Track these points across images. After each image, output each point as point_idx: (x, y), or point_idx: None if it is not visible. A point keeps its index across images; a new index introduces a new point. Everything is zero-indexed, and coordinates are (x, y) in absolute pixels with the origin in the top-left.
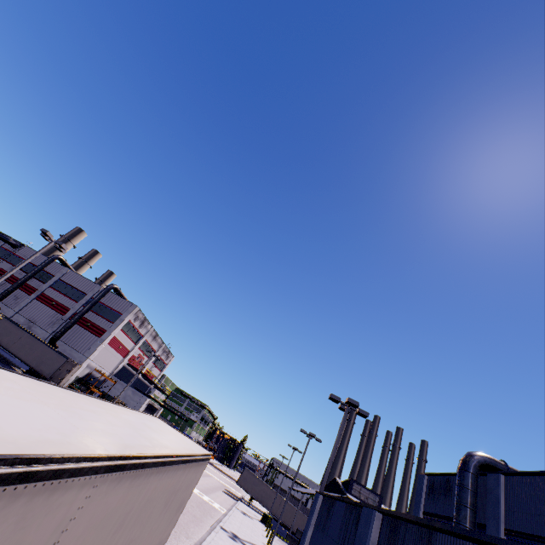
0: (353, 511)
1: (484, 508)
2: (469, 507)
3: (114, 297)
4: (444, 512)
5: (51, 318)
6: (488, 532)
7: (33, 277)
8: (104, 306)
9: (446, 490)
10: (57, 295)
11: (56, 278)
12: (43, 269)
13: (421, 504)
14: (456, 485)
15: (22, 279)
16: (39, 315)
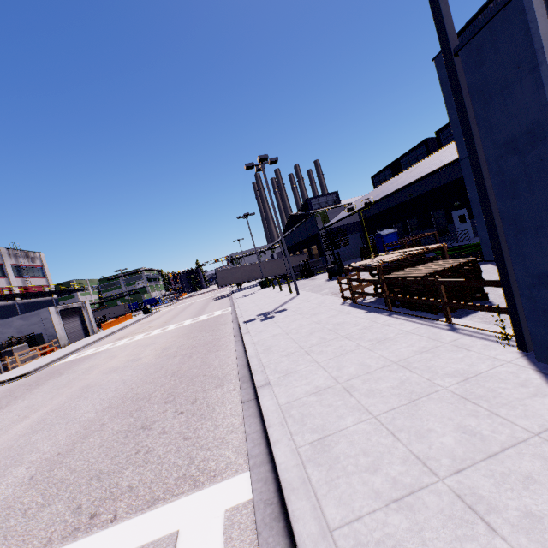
0: None
1: None
2: None
3: None
4: None
5: None
6: None
7: None
8: None
9: None
10: None
11: None
12: None
13: None
14: None
15: None
16: None
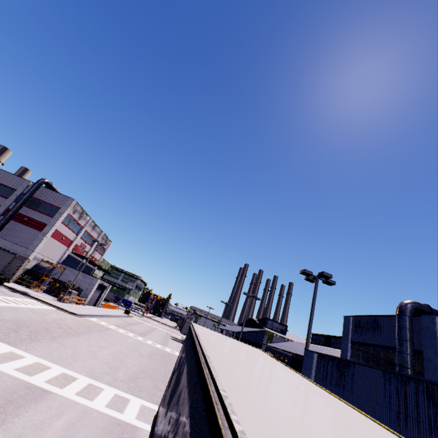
0: (410, 383)
1: (417, 339)
2: (410, 341)
3: (47, 192)
4: (373, 341)
5: None
6: (426, 356)
7: None
8: (38, 201)
9: (374, 327)
10: None
11: None
12: None
13: (349, 336)
14: (397, 326)
15: None
16: None
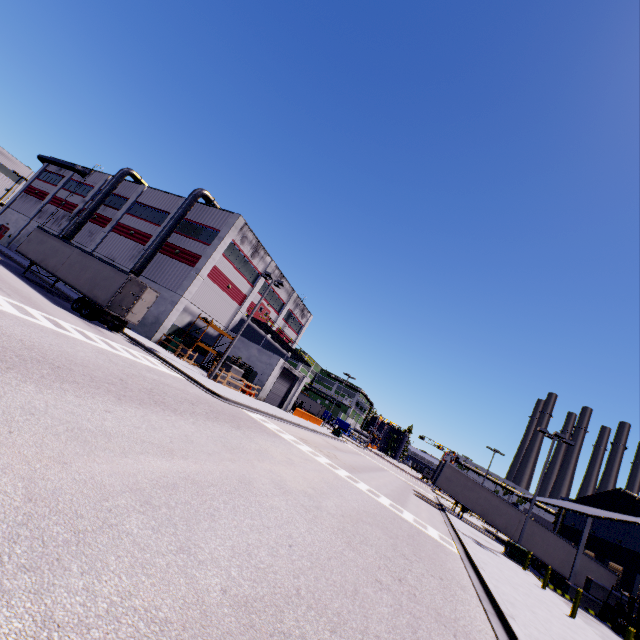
0: None
1: None
2: None
3: (206, 210)
4: None
5: (131, 251)
6: None
7: (106, 205)
8: (195, 226)
9: None
10: (135, 221)
11: (131, 200)
12: (113, 190)
13: None
14: None
15: (90, 206)
16: (118, 250)
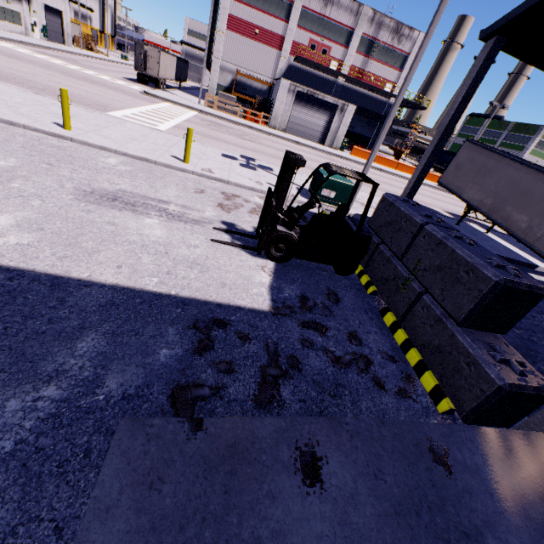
0: None
1: None
2: None
3: None
4: None
5: None
6: None
7: None
8: None
9: None
10: None
11: None
12: None
13: None
14: None
15: None
16: None
